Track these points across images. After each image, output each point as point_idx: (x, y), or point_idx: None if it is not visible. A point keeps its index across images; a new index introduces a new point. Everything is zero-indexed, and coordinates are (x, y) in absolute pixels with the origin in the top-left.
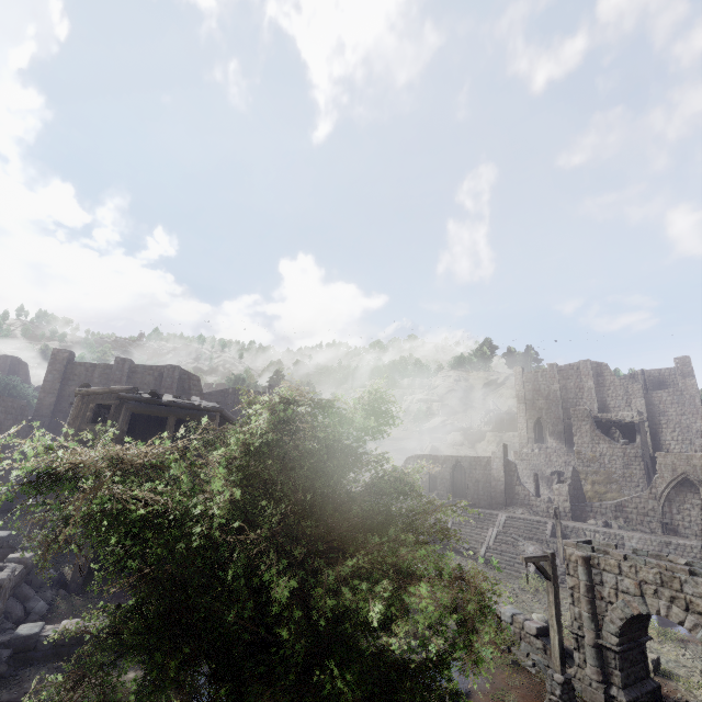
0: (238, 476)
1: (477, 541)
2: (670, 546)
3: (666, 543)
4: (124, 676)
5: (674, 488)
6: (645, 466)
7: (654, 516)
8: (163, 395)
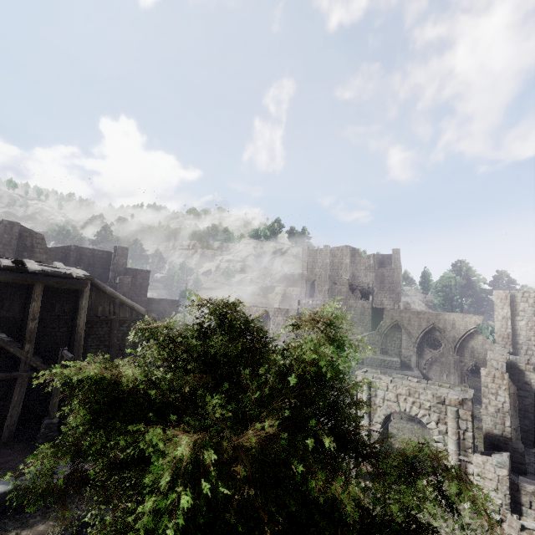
0: (209, 377)
1: None
2: (386, 362)
3: (384, 360)
4: (34, 531)
5: (390, 329)
6: (372, 314)
7: (378, 344)
8: (25, 261)
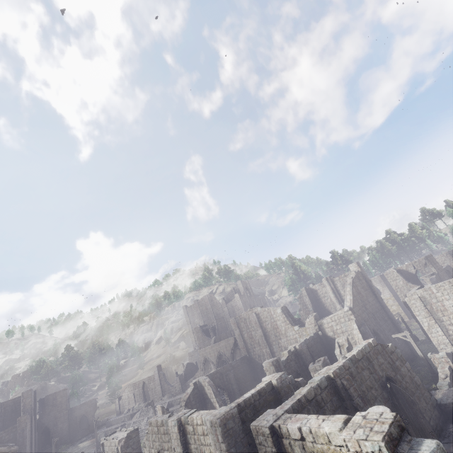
0: None
1: (140, 428)
2: None
3: None
4: None
5: (205, 363)
6: None
7: None
8: None
